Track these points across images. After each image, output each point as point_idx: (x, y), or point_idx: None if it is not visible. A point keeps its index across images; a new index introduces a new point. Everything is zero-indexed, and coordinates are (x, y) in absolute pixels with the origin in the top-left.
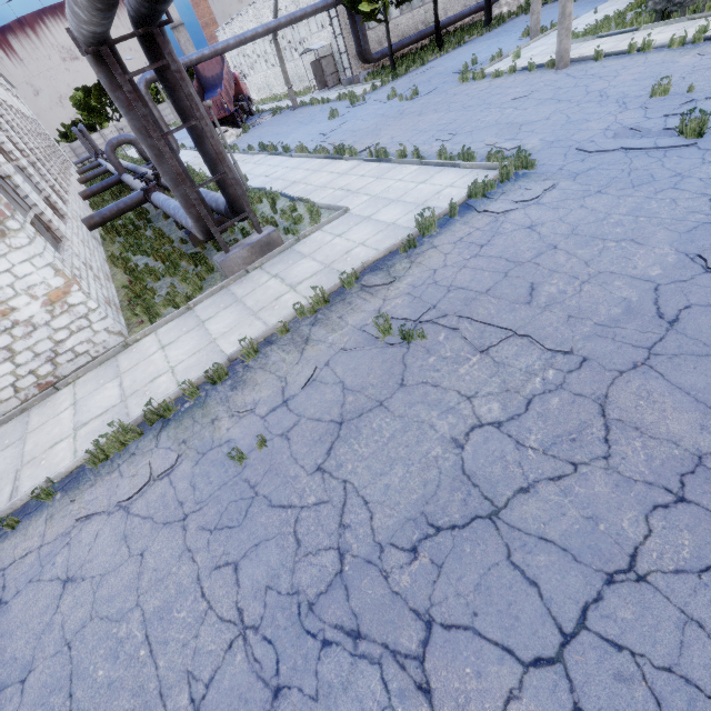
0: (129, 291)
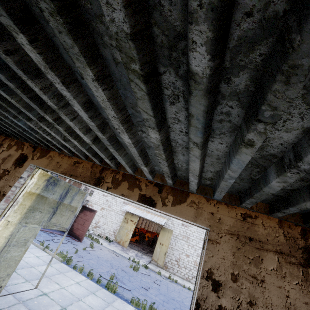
0: None
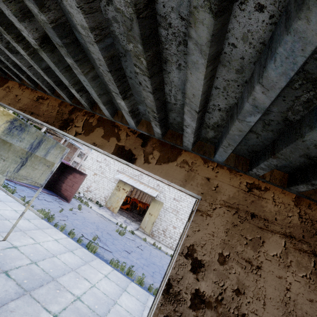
0: None
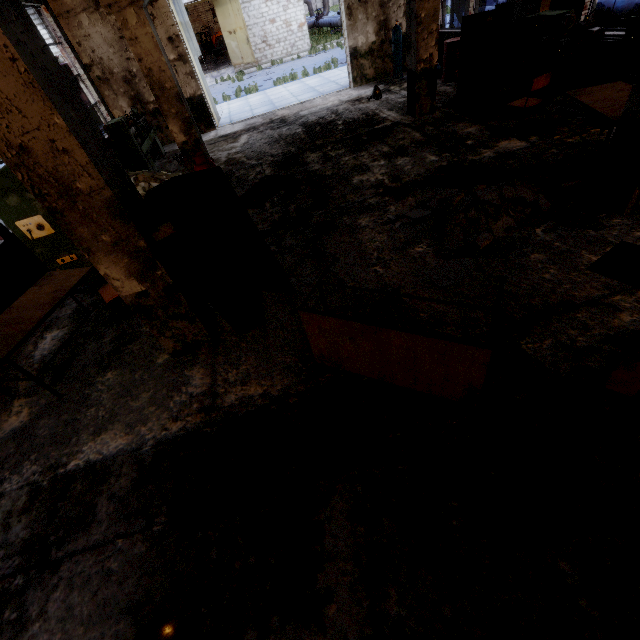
0: (311, 42)
